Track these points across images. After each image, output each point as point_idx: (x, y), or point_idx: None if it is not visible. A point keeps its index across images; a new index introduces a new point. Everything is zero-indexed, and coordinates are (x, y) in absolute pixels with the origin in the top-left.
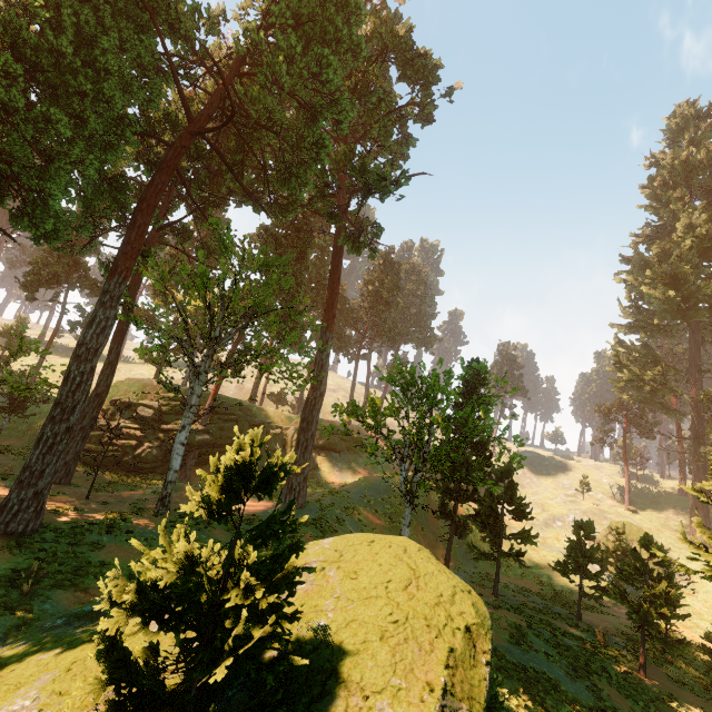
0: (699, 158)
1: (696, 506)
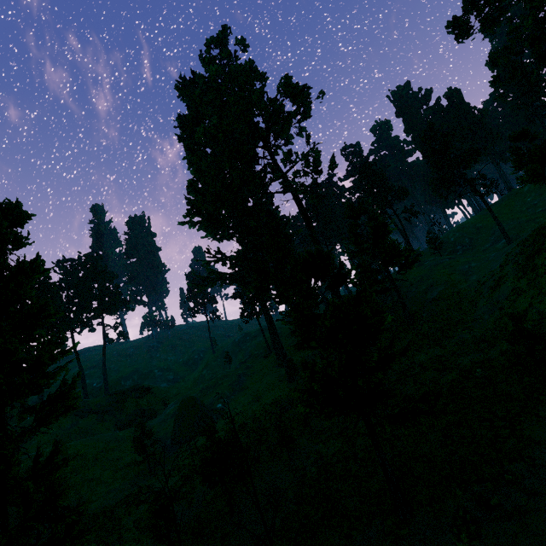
0: (190, 117)
1: (273, 343)
